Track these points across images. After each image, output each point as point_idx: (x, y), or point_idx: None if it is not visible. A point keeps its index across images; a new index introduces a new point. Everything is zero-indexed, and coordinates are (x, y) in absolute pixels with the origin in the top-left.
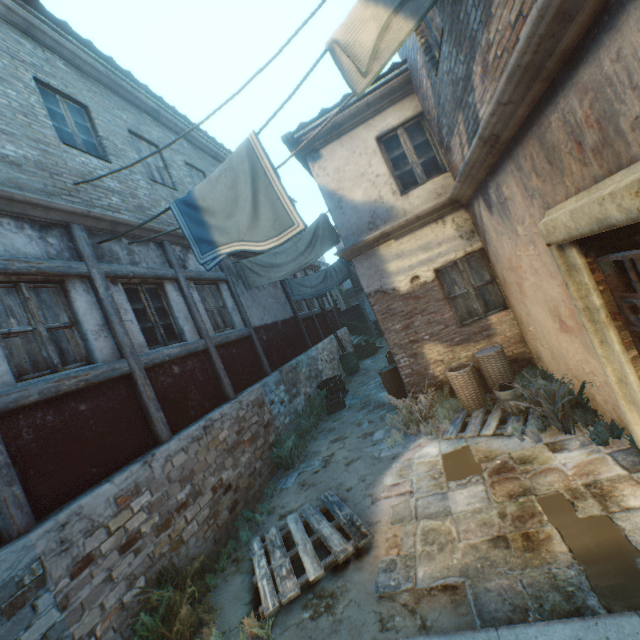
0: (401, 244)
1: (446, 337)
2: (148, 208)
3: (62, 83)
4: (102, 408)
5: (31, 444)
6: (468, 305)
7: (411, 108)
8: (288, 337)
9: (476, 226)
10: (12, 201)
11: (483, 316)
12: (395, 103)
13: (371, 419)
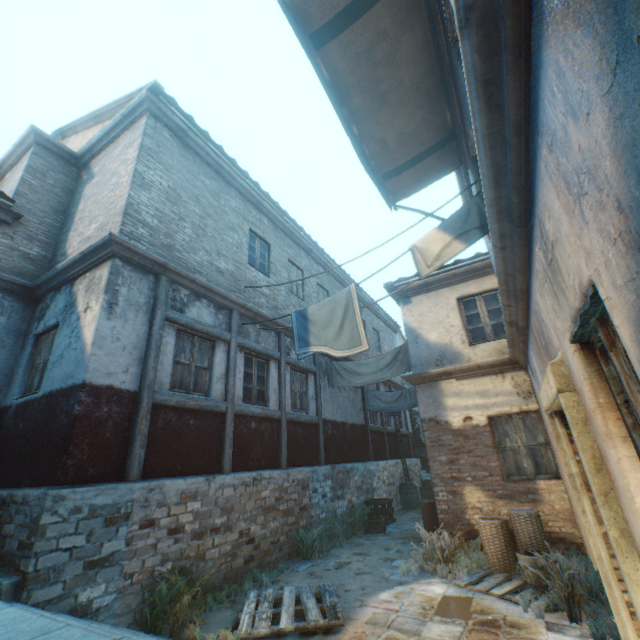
0: (461, 384)
1: (489, 485)
2: (280, 308)
3: (262, 231)
4: (200, 428)
5: (159, 430)
6: (517, 461)
7: (489, 283)
8: (352, 440)
9: (532, 388)
10: (212, 291)
11: (531, 477)
12: (477, 277)
13: (400, 549)
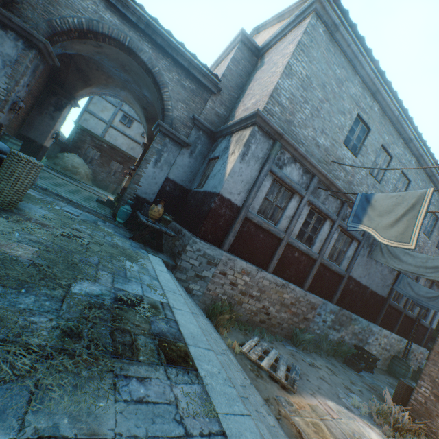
0: None
1: None
2: (353, 184)
3: (368, 117)
4: (264, 241)
5: (243, 232)
6: None
7: None
8: (366, 302)
9: None
10: (305, 159)
11: None
12: None
13: (363, 391)
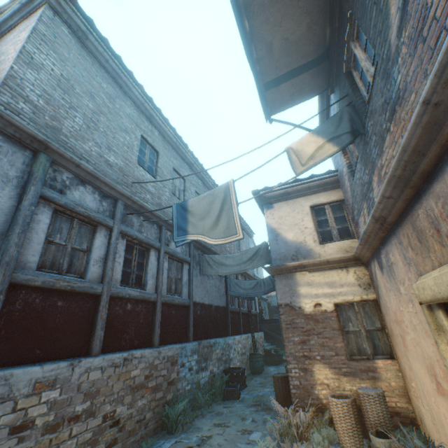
0: (312, 276)
1: (335, 364)
2: (163, 206)
3: (153, 140)
4: (70, 309)
5: (16, 312)
6: (358, 342)
7: (336, 195)
8: (216, 319)
9: (372, 281)
10: (98, 179)
11: (371, 357)
12: (326, 190)
13: (255, 418)
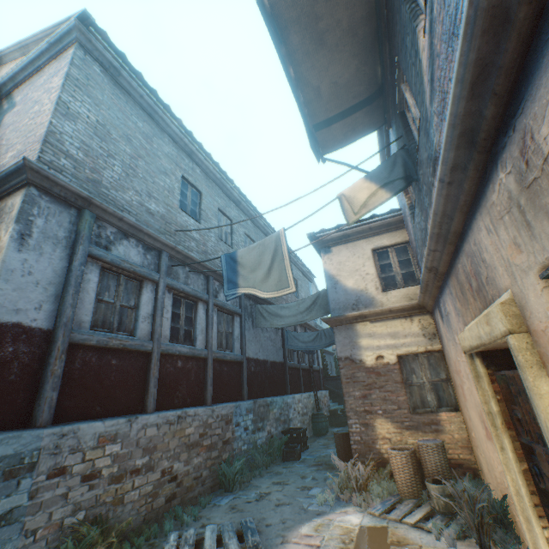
0: (374, 326)
1: (397, 417)
2: (210, 253)
3: (194, 179)
4: (123, 368)
5: (76, 371)
6: (422, 395)
7: (401, 237)
8: (272, 376)
9: (437, 330)
10: (141, 231)
11: (434, 410)
12: (390, 231)
13: (316, 476)
